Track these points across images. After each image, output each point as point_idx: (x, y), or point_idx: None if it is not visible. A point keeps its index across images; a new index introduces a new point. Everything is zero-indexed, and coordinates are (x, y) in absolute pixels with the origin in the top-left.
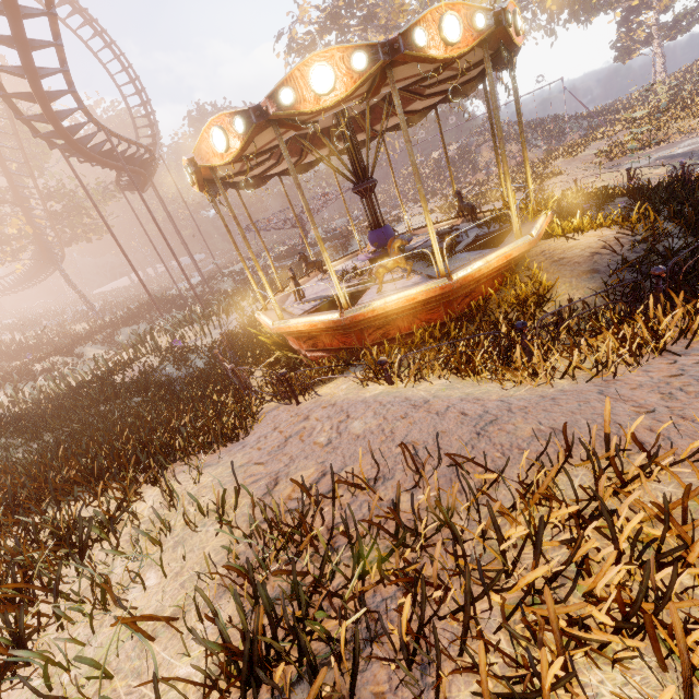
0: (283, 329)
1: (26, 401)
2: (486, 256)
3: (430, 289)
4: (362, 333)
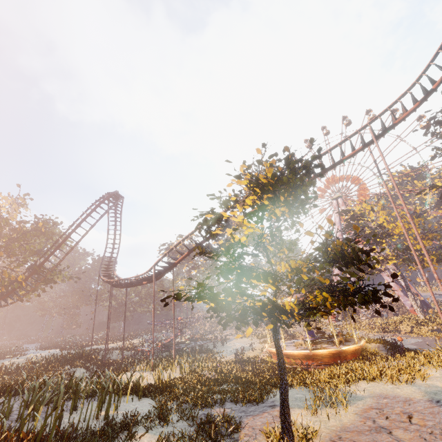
0: (316, 353)
1: (160, 380)
2: (361, 341)
3: (358, 346)
4: (340, 358)
